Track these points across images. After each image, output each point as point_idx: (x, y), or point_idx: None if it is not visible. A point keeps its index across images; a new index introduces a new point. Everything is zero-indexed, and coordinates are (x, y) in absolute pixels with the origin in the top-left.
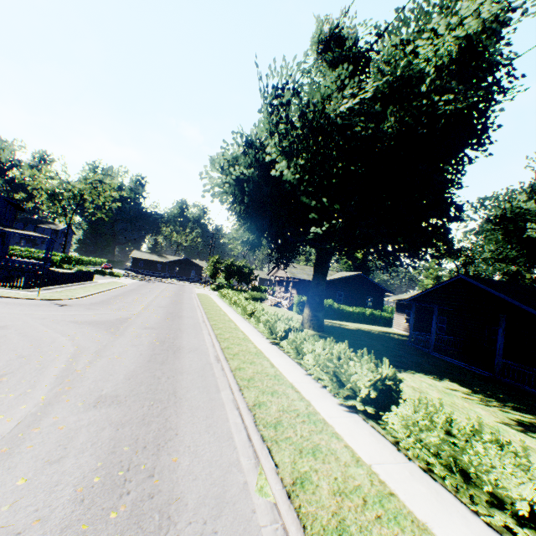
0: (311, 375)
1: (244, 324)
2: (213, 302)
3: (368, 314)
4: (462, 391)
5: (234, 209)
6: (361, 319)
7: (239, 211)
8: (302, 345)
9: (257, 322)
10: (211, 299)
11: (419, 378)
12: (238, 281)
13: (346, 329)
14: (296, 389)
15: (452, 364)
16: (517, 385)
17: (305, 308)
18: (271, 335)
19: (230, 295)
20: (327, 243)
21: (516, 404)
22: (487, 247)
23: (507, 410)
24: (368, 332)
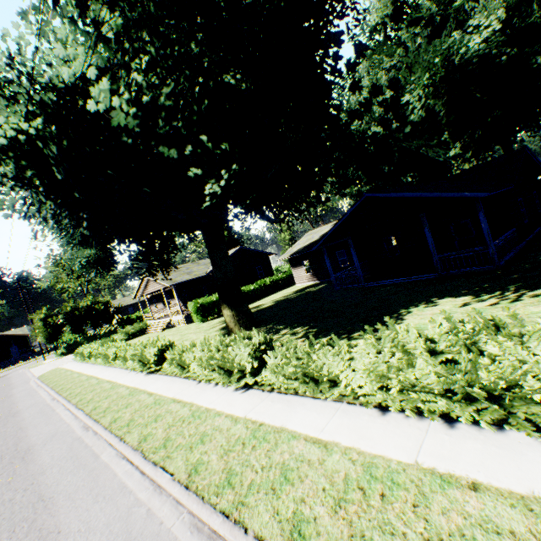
0: (406, 412)
1: (161, 383)
2: (76, 376)
3: (269, 283)
4: (471, 300)
5: (38, 211)
6: (265, 292)
7: (53, 209)
8: (314, 364)
9: (181, 367)
10: (70, 372)
11: (424, 313)
12: (95, 326)
13: (269, 308)
14: (462, 480)
15: (396, 284)
16: (466, 271)
17: (223, 310)
18: (229, 375)
19: (100, 350)
20: (228, 207)
21: (513, 285)
22: (329, 179)
23: (533, 294)
24: (290, 299)
